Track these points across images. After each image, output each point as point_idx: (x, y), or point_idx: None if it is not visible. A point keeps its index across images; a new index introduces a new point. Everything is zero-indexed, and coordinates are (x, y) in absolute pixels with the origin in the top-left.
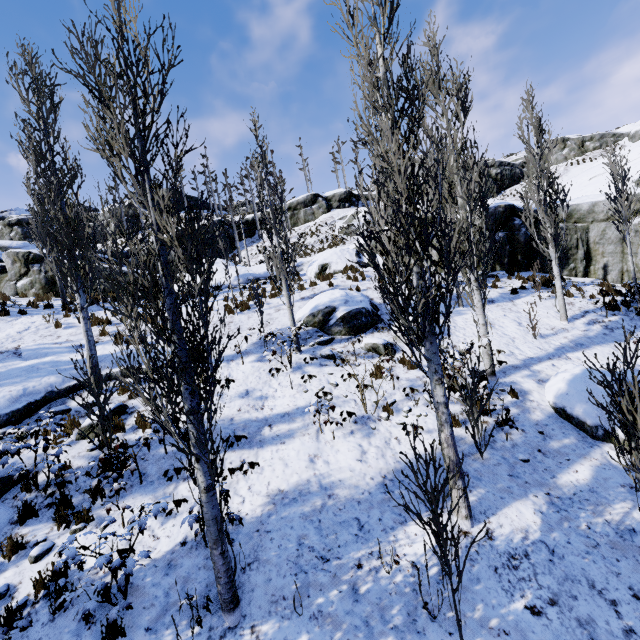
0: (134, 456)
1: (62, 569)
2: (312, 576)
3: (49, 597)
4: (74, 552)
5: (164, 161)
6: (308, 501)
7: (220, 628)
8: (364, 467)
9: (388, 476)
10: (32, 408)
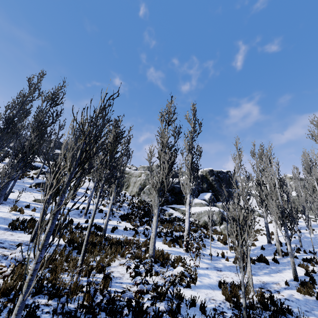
0: None
1: None
2: None
3: None
4: None
5: None
6: None
7: None
8: None
9: None
10: None
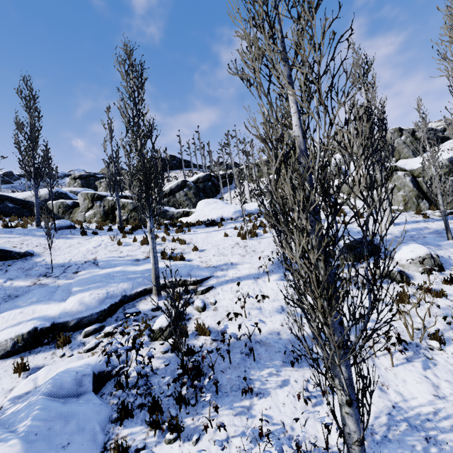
0: (212, 366)
1: None
2: None
3: None
4: None
5: (305, 84)
6: (404, 442)
7: None
8: (447, 405)
9: None
10: (113, 309)
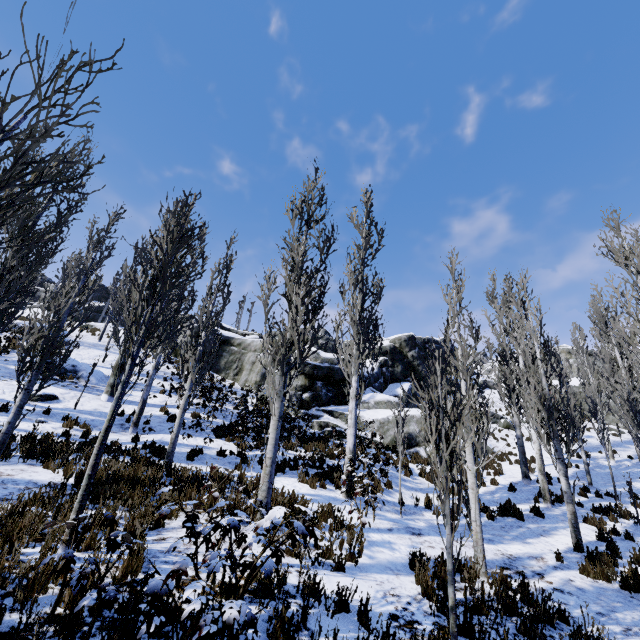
0: None
1: None
2: None
3: None
4: None
5: None
6: None
7: None
8: None
9: None
10: None
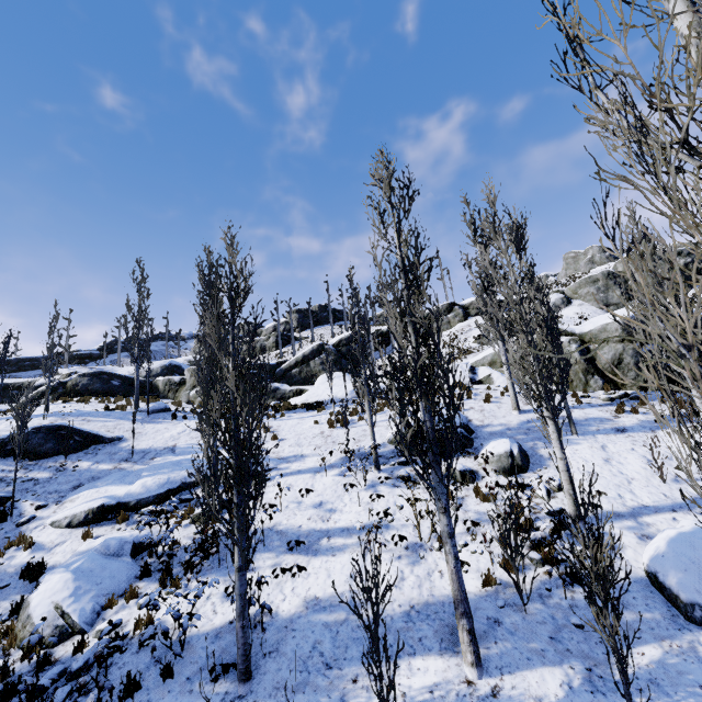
0: (217, 542)
1: (153, 618)
2: (313, 677)
3: (139, 633)
4: (154, 595)
5: (244, 332)
6: (335, 612)
7: (233, 694)
8: (397, 593)
9: (416, 607)
10: (170, 494)
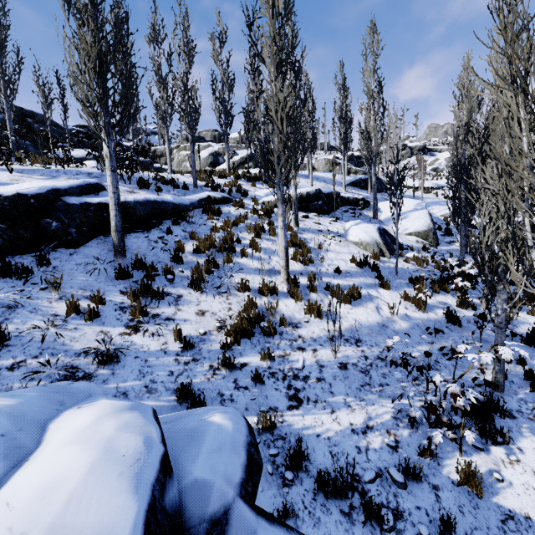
0: None
1: None
2: None
3: None
4: None
5: None
6: None
7: None
8: None
9: None
10: None
